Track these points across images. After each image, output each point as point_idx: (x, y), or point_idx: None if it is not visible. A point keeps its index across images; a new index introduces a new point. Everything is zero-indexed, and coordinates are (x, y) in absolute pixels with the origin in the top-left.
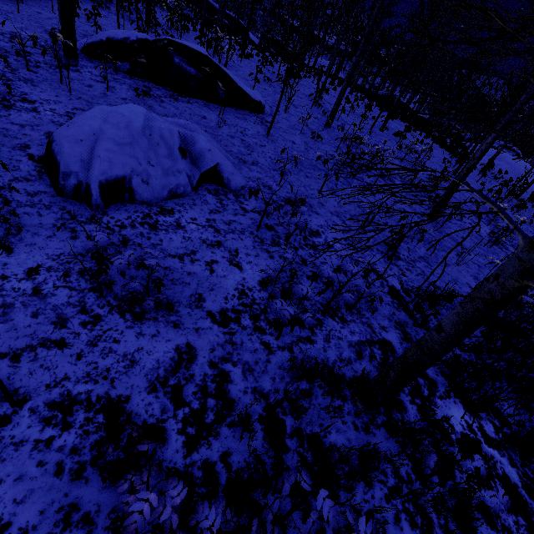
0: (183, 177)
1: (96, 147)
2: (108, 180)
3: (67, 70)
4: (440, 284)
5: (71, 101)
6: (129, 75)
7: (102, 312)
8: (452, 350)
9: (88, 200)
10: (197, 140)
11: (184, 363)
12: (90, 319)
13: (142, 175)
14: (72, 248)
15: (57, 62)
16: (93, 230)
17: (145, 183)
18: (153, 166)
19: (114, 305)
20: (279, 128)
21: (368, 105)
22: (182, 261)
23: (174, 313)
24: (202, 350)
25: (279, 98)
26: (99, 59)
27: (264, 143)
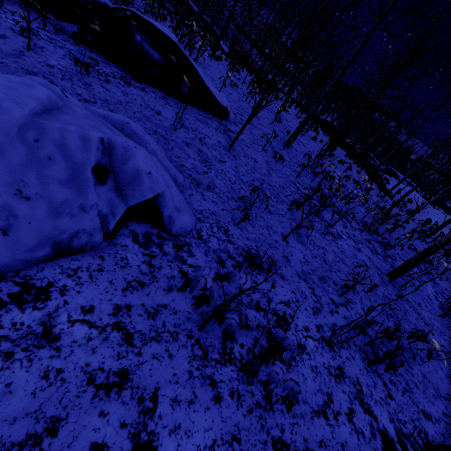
0: (92, 217)
1: None
2: None
3: None
4: (430, 409)
5: None
6: (75, 40)
7: None
8: None
9: None
10: (132, 155)
11: None
12: None
13: None
14: None
15: None
16: None
17: None
18: (29, 198)
19: None
20: (242, 141)
21: (316, 128)
22: None
23: None
24: None
25: (243, 105)
26: (39, 11)
27: (225, 158)
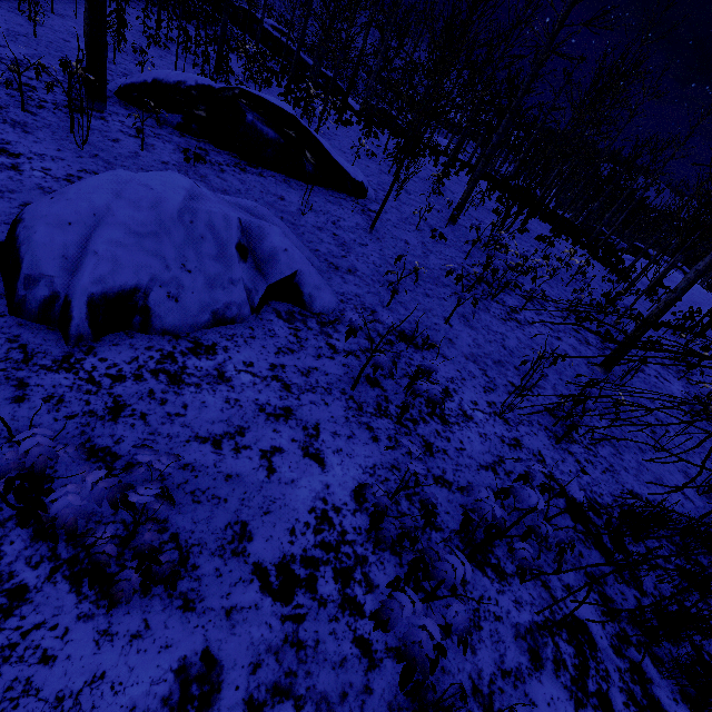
0: (239, 291)
1: (93, 236)
2: (107, 293)
3: (81, 115)
4: (641, 490)
5: (80, 159)
6: (180, 131)
7: (32, 578)
8: (692, 639)
9: (65, 326)
10: (267, 234)
11: (192, 710)
12: (1, 598)
13: (168, 286)
14: (8, 421)
15: (68, 103)
16: (61, 385)
17: (173, 299)
18: (191, 272)
19: (64, 559)
20: (387, 221)
21: (500, 197)
22: (218, 450)
23: (188, 571)
24: (234, 666)
25: (386, 179)
26: (139, 106)
27: (366, 241)
